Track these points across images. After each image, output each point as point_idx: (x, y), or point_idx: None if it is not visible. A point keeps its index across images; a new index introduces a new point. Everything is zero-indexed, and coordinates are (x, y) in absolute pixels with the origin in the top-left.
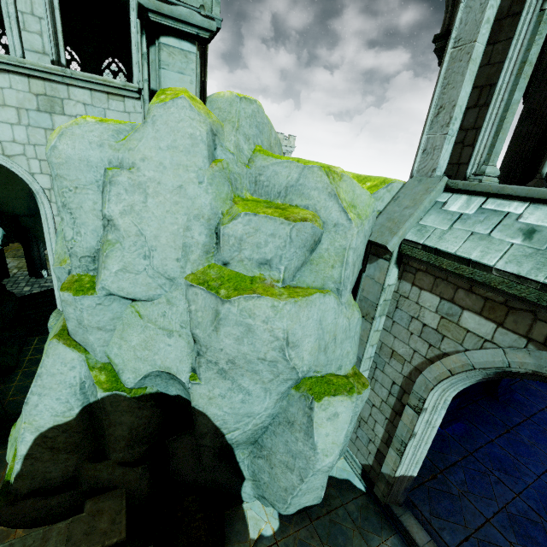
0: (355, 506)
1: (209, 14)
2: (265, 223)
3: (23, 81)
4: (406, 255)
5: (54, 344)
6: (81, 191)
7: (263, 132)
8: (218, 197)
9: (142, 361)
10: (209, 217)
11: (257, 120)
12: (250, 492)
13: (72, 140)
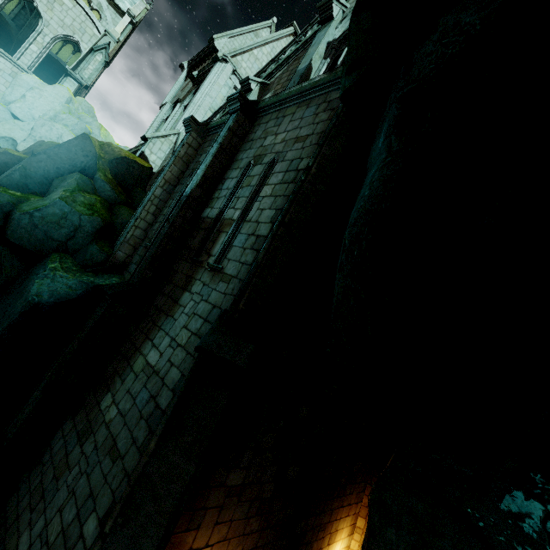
0: None
1: (87, 82)
2: (72, 118)
3: (11, 65)
4: None
5: None
6: (21, 87)
7: (91, 114)
8: (63, 110)
9: (6, 132)
10: (57, 112)
11: (89, 109)
12: None
13: (28, 77)
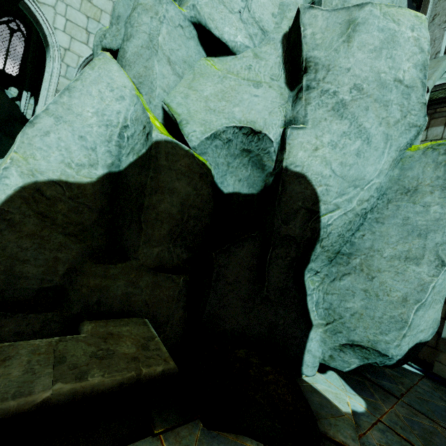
0: (427, 387)
1: None
2: None
3: None
4: (435, 102)
5: (105, 56)
6: None
7: None
8: None
9: (215, 113)
10: None
11: None
12: (317, 351)
13: None
